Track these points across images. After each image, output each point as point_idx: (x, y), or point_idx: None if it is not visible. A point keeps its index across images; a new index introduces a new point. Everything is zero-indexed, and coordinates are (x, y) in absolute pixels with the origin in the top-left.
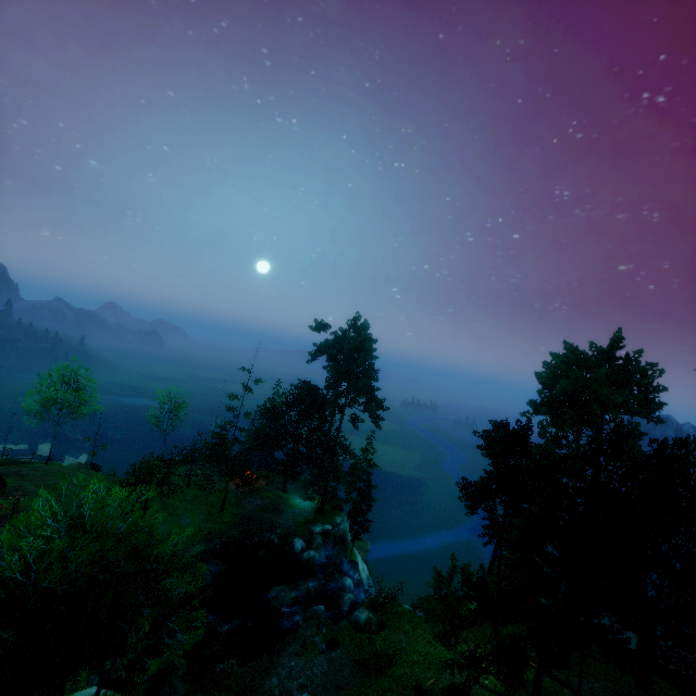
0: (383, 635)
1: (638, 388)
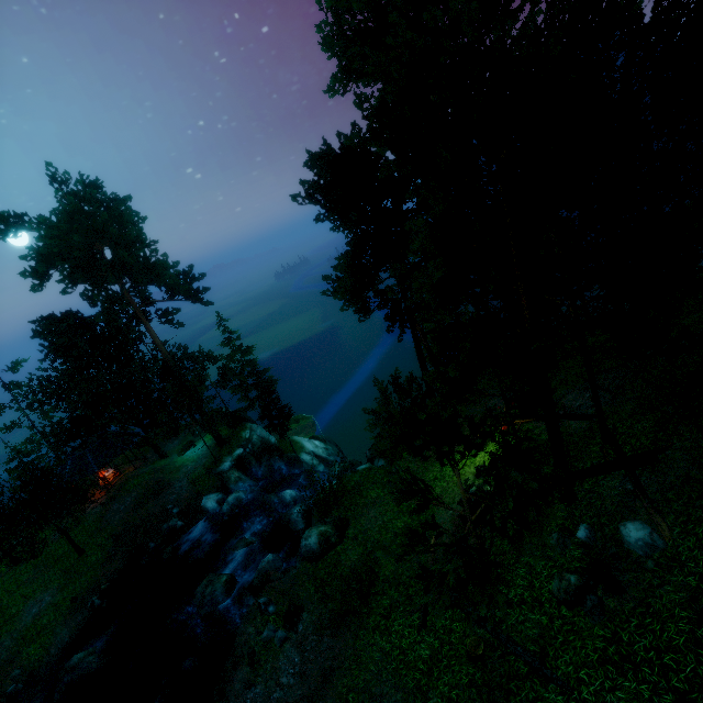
0: (351, 535)
1: None
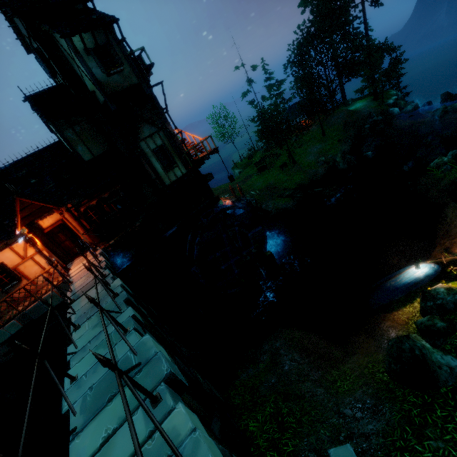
0: None
1: None
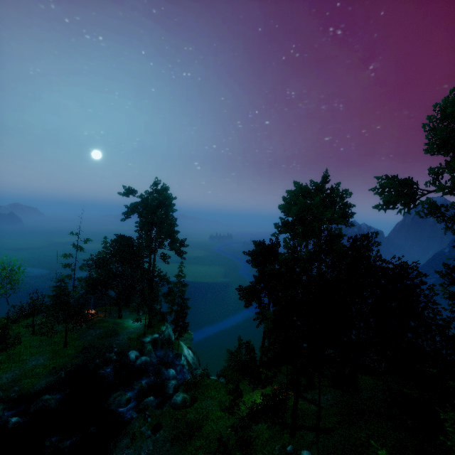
0: (195, 406)
1: (339, 206)
